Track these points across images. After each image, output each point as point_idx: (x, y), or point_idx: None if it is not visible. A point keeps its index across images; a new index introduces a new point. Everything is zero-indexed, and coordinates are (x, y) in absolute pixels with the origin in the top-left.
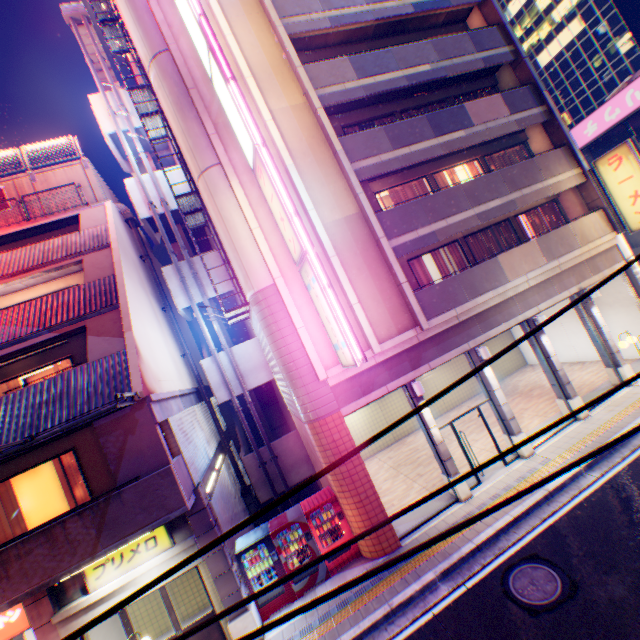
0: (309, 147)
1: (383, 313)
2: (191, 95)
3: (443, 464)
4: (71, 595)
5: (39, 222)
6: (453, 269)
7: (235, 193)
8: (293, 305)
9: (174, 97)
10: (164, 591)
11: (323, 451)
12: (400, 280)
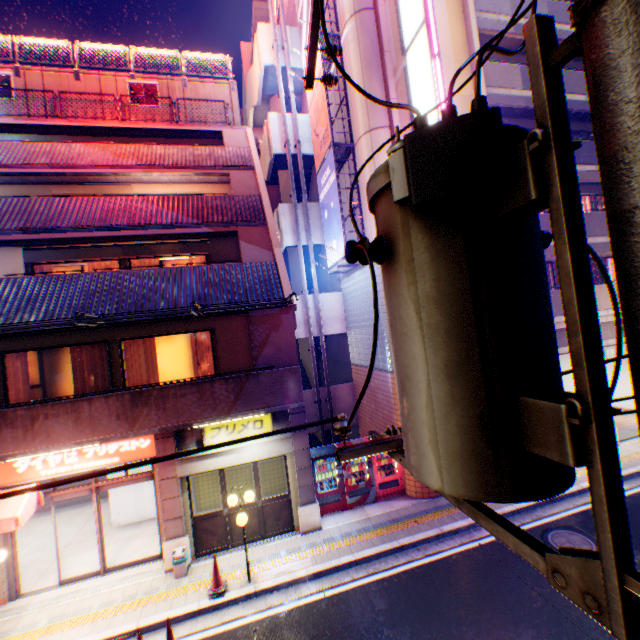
0: None
1: None
2: (384, 57)
3: None
4: (187, 443)
5: (185, 127)
6: None
7: None
8: None
9: (366, 54)
10: (256, 466)
11: None
12: None
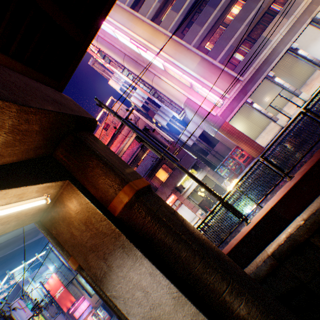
0: (175, 50)
1: (225, 85)
2: (138, 63)
3: (271, 120)
4: (181, 190)
5: (119, 124)
6: (248, 51)
7: (163, 80)
8: (195, 100)
9: (134, 66)
10: None
11: (226, 135)
12: (226, 71)
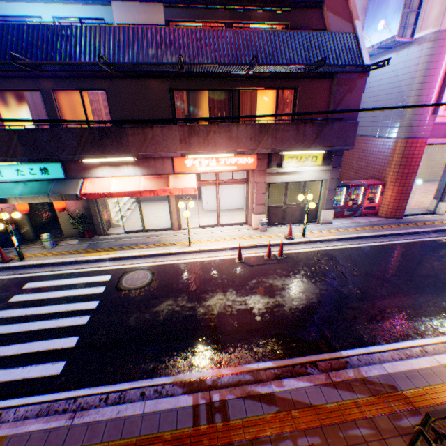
0: None
1: None
2: None
3: (441, 195)
4: (271, 165)
5: None
6: None
7: None
8: None
9: None
10: (304, 184)
11: (399, 158)
12: None
